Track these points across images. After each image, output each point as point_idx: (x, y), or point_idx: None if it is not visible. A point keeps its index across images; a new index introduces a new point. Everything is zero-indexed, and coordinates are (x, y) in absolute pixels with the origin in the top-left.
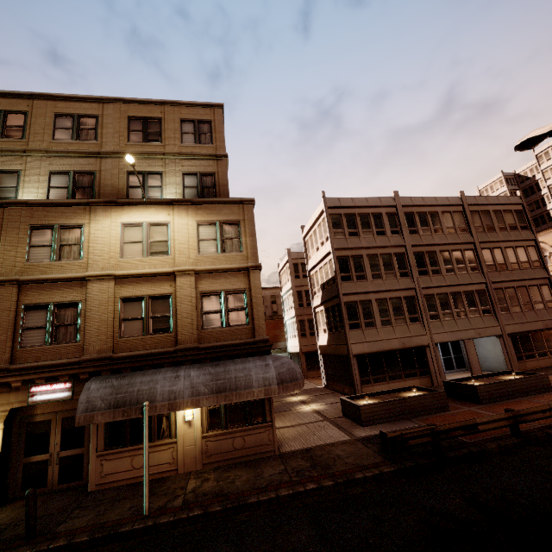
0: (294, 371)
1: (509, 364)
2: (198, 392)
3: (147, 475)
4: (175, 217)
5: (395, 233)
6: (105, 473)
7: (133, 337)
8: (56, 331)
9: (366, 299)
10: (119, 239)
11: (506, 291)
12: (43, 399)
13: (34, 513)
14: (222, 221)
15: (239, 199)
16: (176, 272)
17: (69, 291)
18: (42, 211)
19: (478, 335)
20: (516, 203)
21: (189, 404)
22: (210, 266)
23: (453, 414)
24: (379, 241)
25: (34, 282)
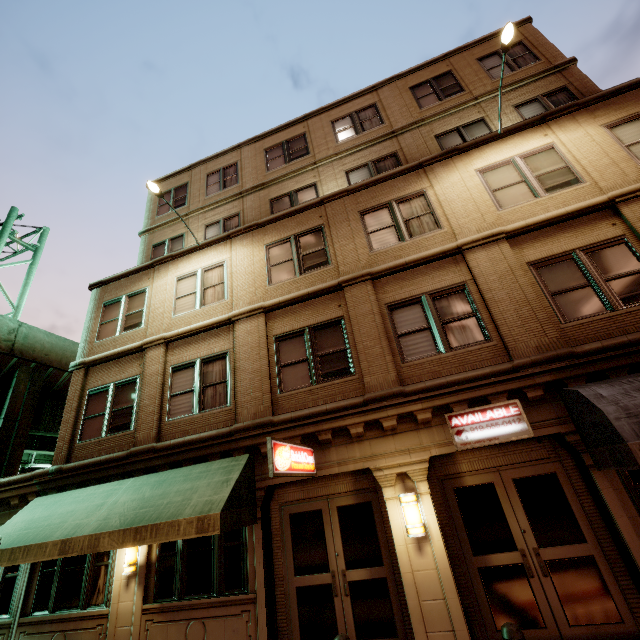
0: None
1: None
2: None
3: None
4: (558, 135)
5: None
6: None
7: (588, 318)
8: (446, 331)
9: None
10: (483, 189)
11: None
12: (479, 438)
13: None
14: None
15: None
16: (615, 198)
17: (440, 273)
18: (366, 194)
19: None
20: None
21: None
22: None
23: None
24: None
25: (391, 271)
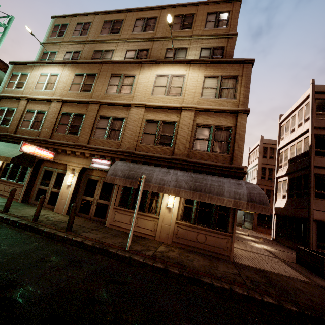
0: (264, 196)
1: None
2: (180, 185)
3: (134, 224)
4: (190, 72)
5: None
6: (115, 219)
7: (147, 144)
8: (110, 132)
9: None
10: (153, 84)
11: None
12: (96, 166)
13: (73, 218)
14: (223, 75)
15: (241, 59)
16: (182, 107)
17: (121, 111)
18: (118, 67)
19: None
20: None
21: (172, 192)
22: (208, 106)
23: None
24: None
25: (106, 103)
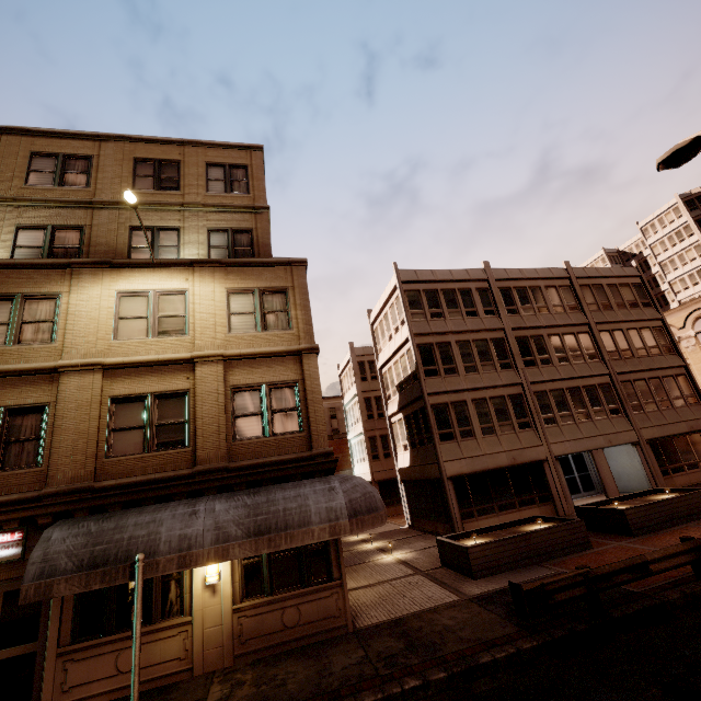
0: (372, 496)
1: (653, 481)
2: (227, 535)
3: (137, 684)
4: (196, 284)
5: (490, 313)
6: (70, 684)
7: (127, 456)
8: (5, 451)
9: (459, 400)
10: (113, 313)
11: (636, 385)
12: None
13: None
14: (262, 288)
15: (286, 260)
16: (196, 358)
17: (31, 389)
18: None
19: (608, 443)
20: (633, 276)
21: (211, 556)
22: (246, 349)
23: (599, 552)
24: (470, 323)
25: None
